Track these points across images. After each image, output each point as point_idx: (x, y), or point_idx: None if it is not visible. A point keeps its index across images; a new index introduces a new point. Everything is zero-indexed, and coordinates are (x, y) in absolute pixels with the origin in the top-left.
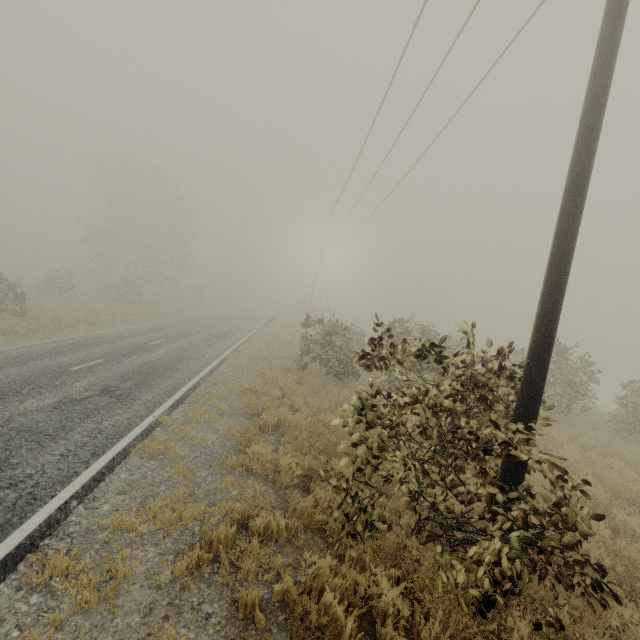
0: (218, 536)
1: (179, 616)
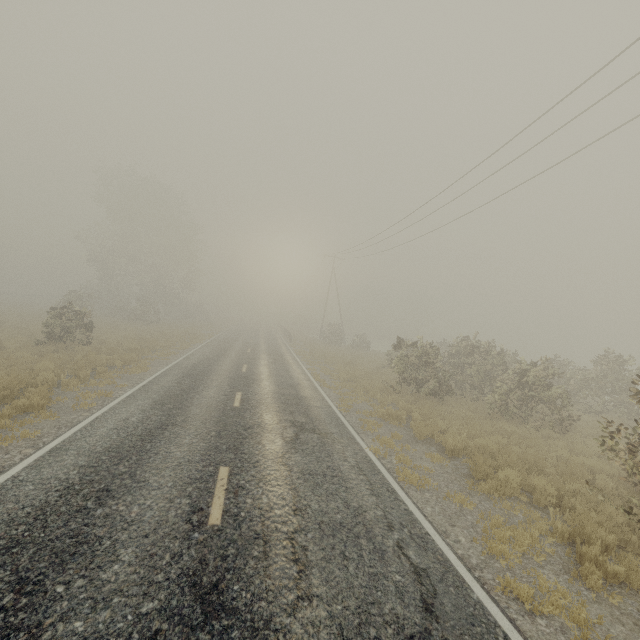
0: (594, 554)
1: None
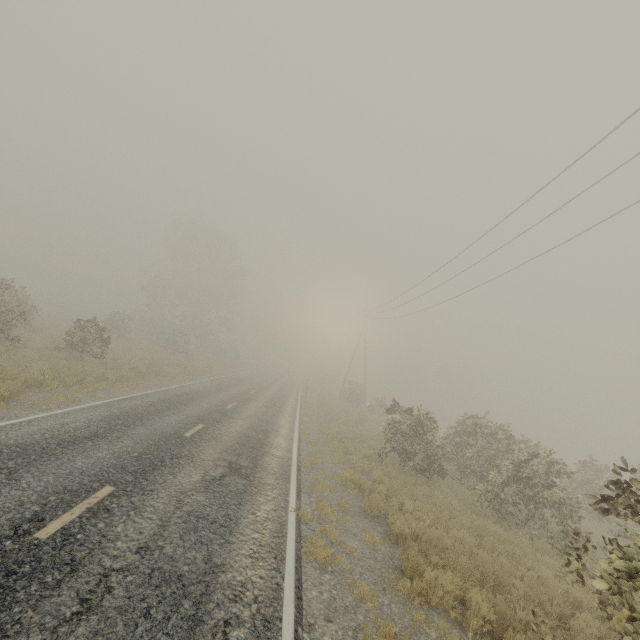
0: None
1: None
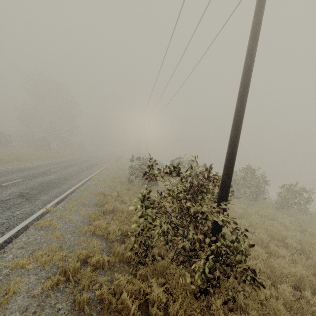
0: (69, 268)
1: (42, 311)
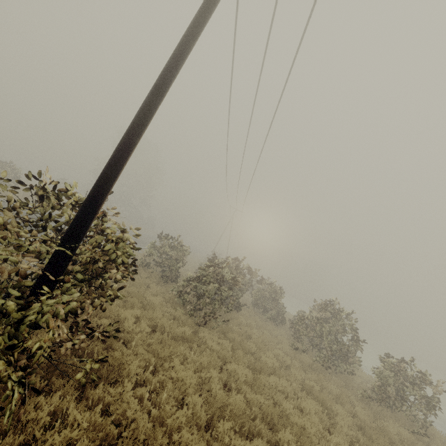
0: None
1: None
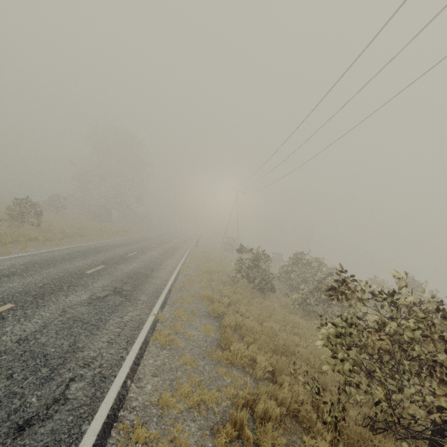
0: (240, 418)
1: None
